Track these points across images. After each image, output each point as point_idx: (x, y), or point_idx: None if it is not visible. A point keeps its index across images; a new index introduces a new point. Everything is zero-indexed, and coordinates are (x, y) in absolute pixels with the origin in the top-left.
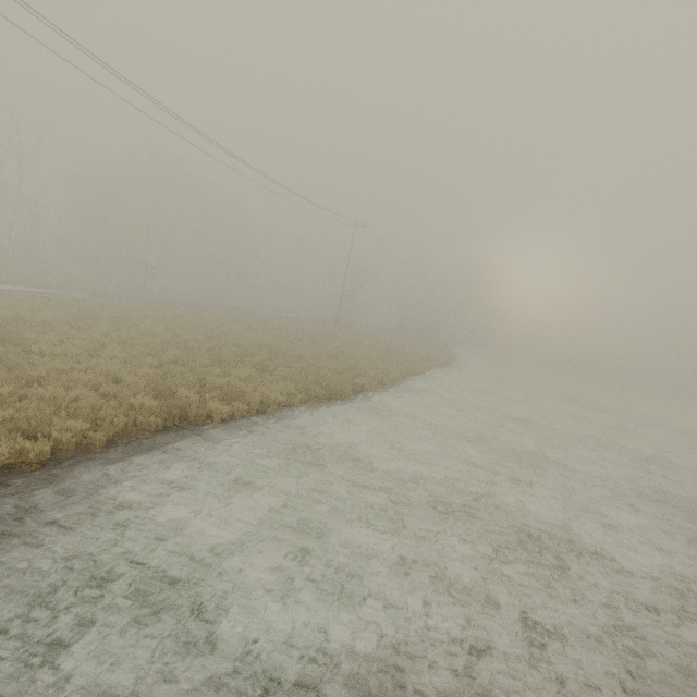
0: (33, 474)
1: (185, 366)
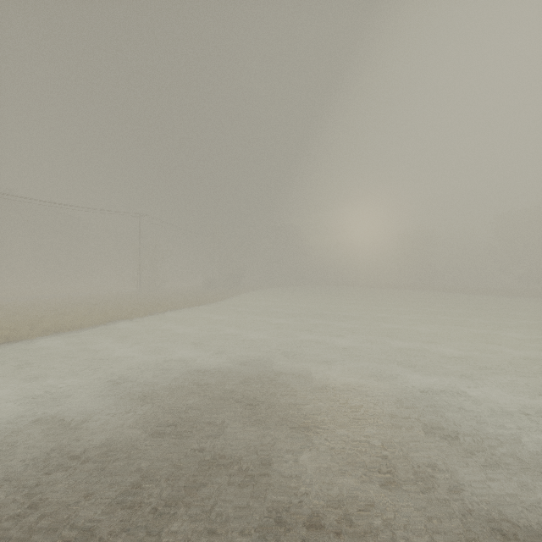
0: None
1: None
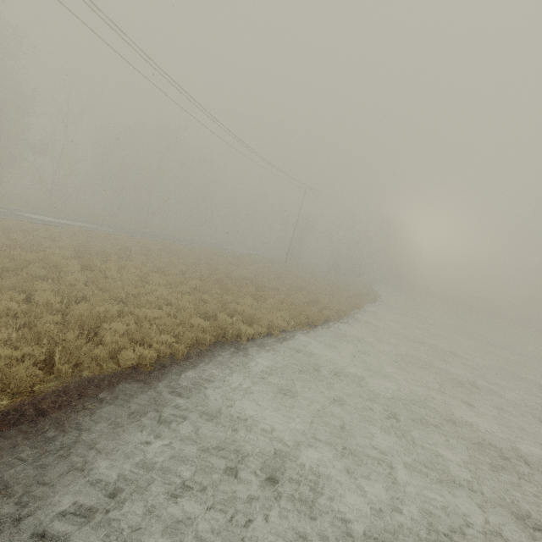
0: (151, 373)
1: (204, 293)
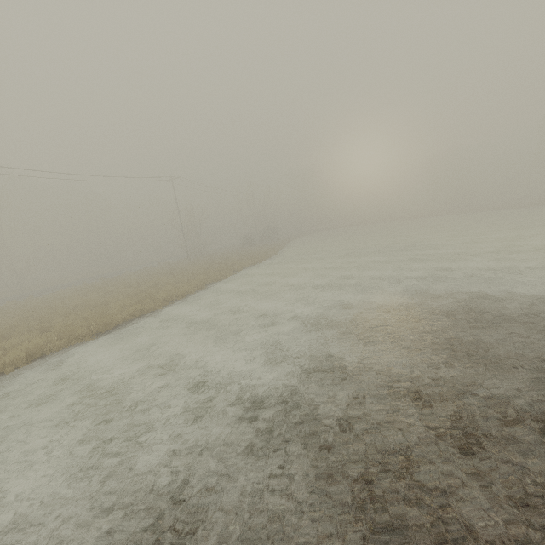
0: None
1: None
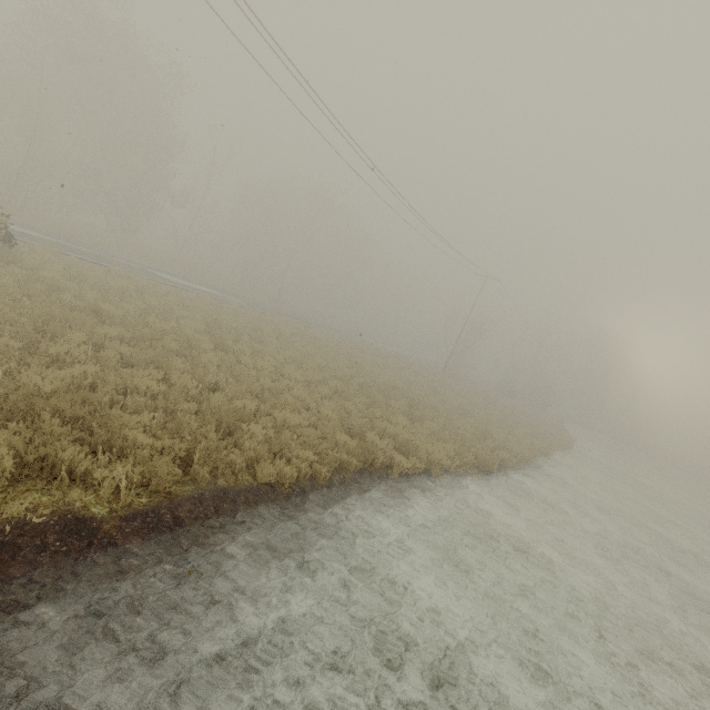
0: (289, 497)
1: (347, 400)
